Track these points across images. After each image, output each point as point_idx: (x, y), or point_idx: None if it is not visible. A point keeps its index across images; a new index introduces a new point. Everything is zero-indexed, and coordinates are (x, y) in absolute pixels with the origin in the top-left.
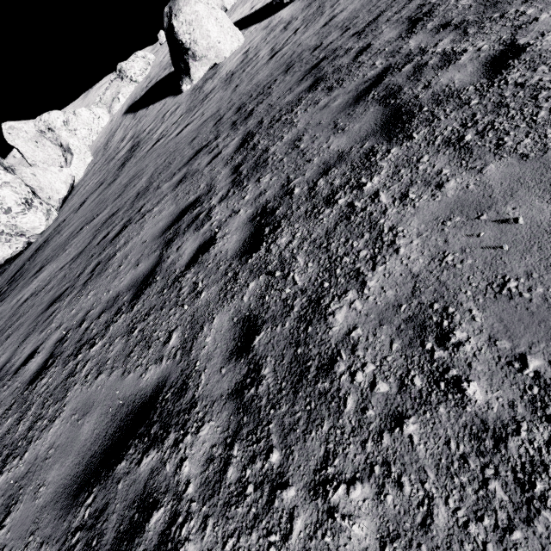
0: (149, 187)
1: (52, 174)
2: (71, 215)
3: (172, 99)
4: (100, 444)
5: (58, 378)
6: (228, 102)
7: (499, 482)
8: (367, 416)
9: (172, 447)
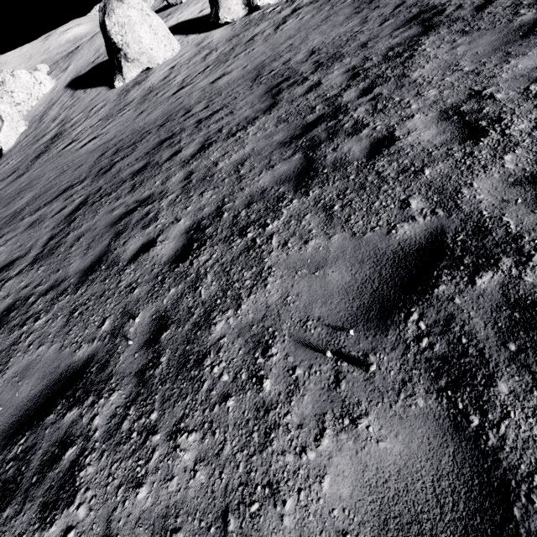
0: (22, 211)
1: None
2: None
3: (106, 91)
4: None
5: None
6: (122, 134)
7: None
8: None
9: None
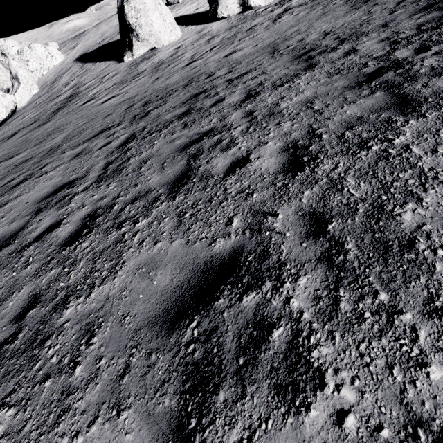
0: (60, 147)
1: None
2: (0, 142)
3: (115, 64)
4: None
5: None
6: (144, 92)
7: (54, 414)
8: (39, 373)
9: None
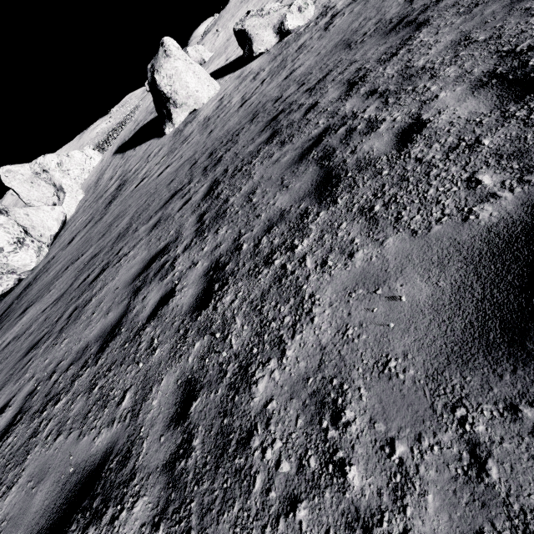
0: (129, 228)
1: (45, 212)
2: (59, 252)
3: (156, 141)
4: (47, 518)
5: (23, 437)
6: (203, 147)
7: None
8: (269, 498)
9: (108, 524)
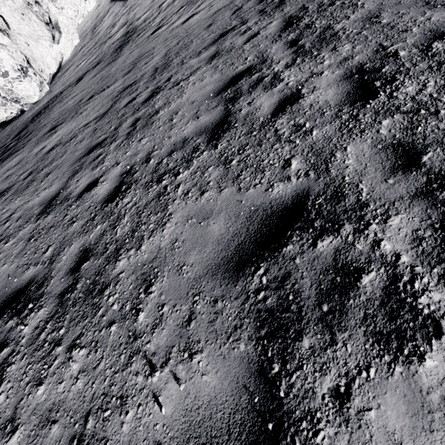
0: (169, 63)
1: (44, 48)
2: (68, 88)
3: None
4: (245, 236)
5: (146, 197)
6: None
7: None
8: None
9: (354, 233)
